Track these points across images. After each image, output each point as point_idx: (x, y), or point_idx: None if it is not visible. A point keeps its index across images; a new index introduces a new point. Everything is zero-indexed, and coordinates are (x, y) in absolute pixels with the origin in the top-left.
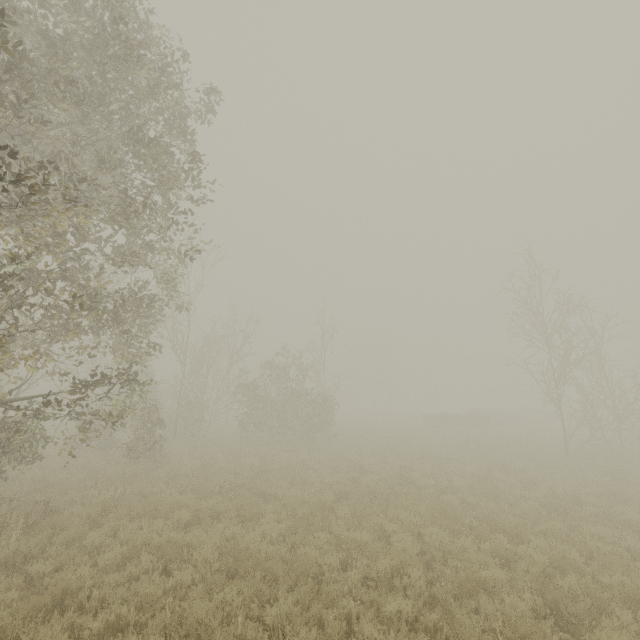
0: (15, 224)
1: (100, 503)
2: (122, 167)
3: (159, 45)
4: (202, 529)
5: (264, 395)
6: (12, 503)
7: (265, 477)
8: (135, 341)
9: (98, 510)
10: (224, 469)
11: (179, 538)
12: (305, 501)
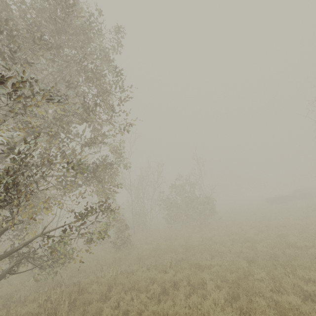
0: (11, 112)
1: (106, 282)
2: (80, 85)
3: (86, 12)
4: (170, 298)
5: (174, 203)
6: (62, 287)
7: (192, 252)
8: (106, 185)
9: (106, 288)
10: (167, 250)
11: (159, 309)
12: (227, 268)
